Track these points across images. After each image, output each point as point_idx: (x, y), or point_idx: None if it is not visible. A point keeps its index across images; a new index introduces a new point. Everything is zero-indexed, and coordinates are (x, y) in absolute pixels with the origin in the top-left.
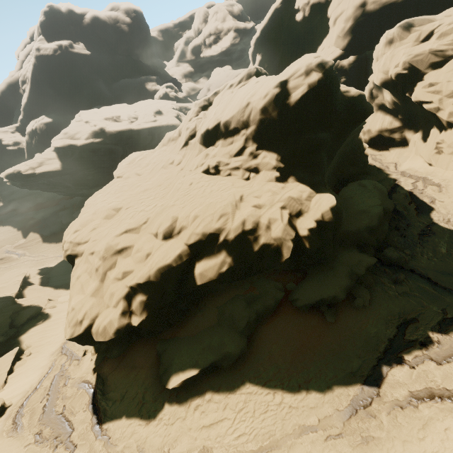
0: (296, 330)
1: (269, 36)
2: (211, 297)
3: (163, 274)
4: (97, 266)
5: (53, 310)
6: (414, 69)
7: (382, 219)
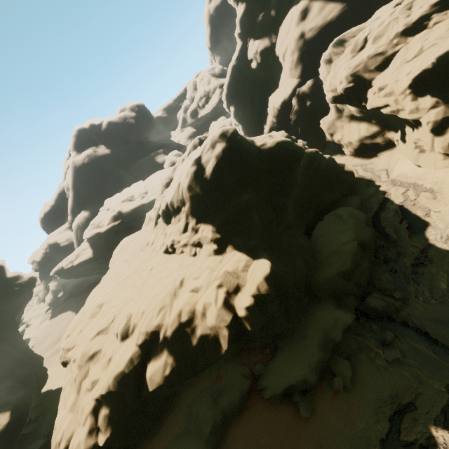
0: (267, 432)
1: (235, 89)
2: (182, 393)
3: (120, 382)
4: (75, 376)
5: None
6: (359, 79)
7: (358, 258)
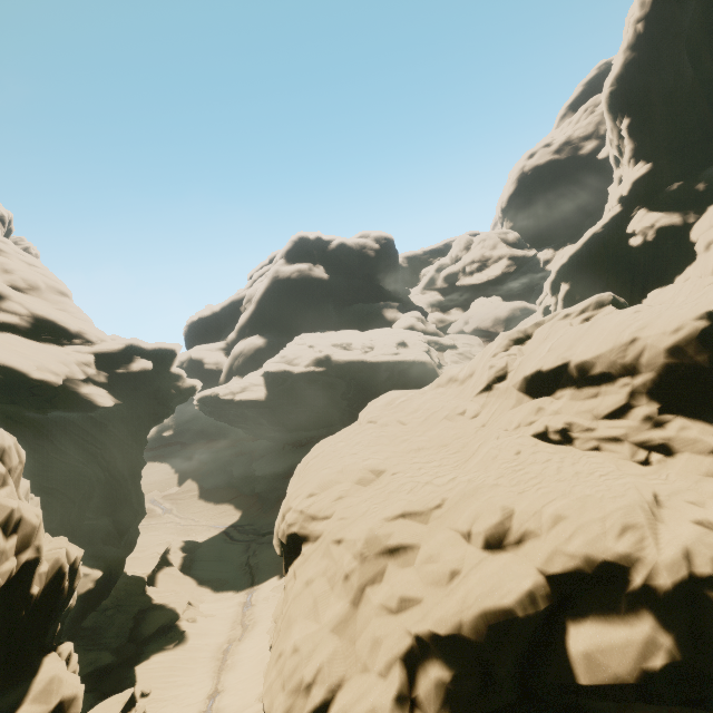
0: None
1: (582, 263)
2: None
3: (493, 628)
4: (348, 569)
5: (192, 626)
6: None
7: None
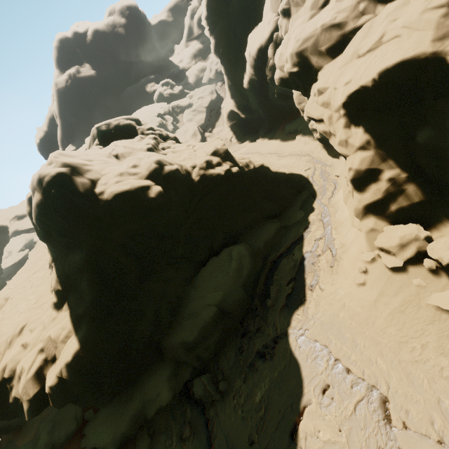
0: None
1: (216, 11)
2: None
3: None
4: None
5: None
6: (305, 62)
7: (208, 330)
